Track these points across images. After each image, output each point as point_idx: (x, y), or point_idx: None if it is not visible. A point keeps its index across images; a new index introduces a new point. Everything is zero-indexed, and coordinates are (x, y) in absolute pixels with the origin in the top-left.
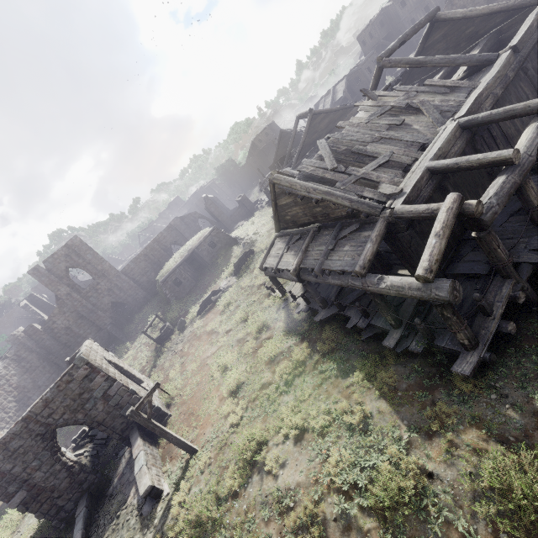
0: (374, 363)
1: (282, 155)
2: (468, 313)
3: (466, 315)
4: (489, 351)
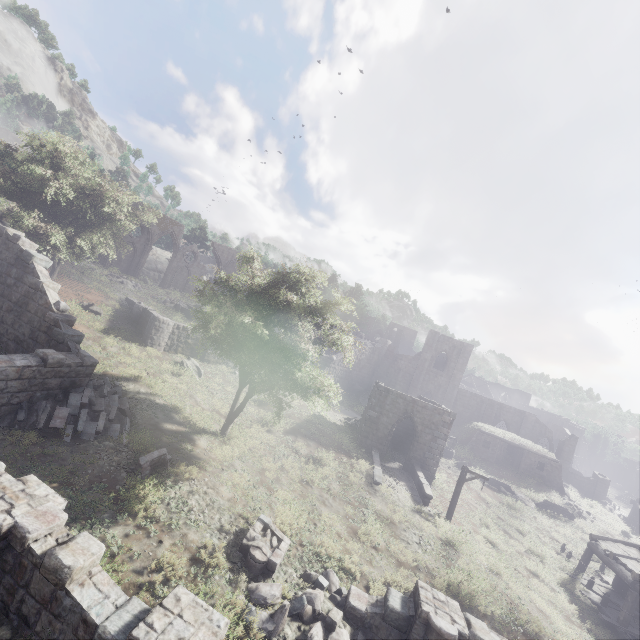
0: None
1: None
2: None
3: None
4: None
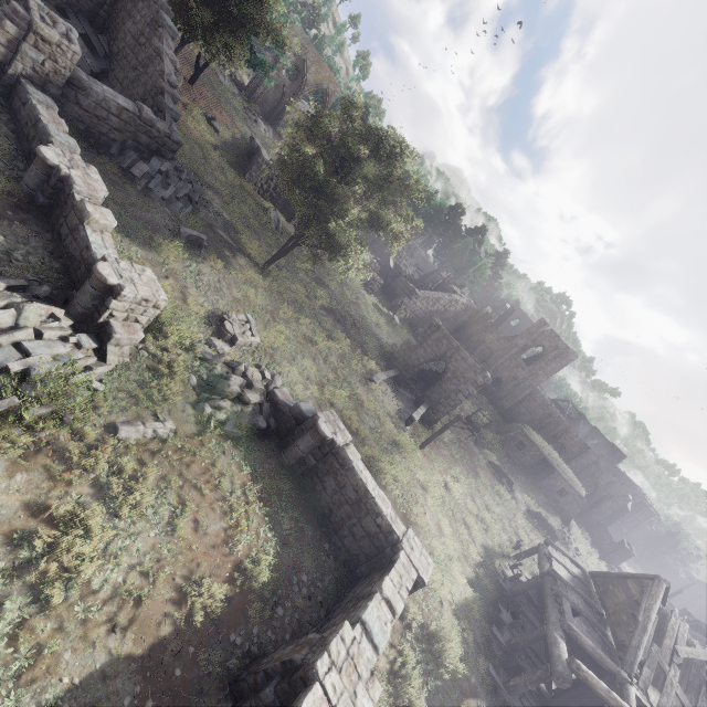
0: (480, 609)
1: None
2: (535, 696)
3: (534, 694)
4: (501, 703)
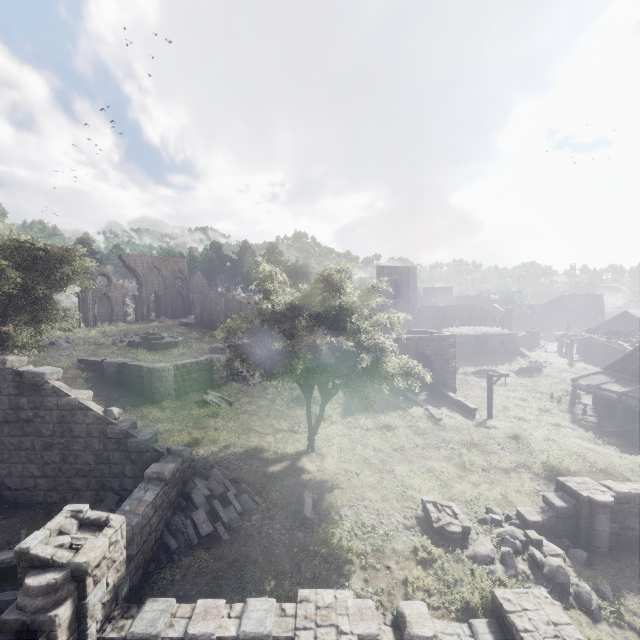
0: None
1: (607, 328)
2: None
3: None
4: None
